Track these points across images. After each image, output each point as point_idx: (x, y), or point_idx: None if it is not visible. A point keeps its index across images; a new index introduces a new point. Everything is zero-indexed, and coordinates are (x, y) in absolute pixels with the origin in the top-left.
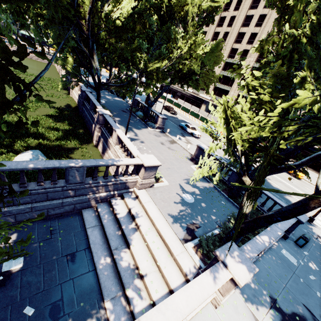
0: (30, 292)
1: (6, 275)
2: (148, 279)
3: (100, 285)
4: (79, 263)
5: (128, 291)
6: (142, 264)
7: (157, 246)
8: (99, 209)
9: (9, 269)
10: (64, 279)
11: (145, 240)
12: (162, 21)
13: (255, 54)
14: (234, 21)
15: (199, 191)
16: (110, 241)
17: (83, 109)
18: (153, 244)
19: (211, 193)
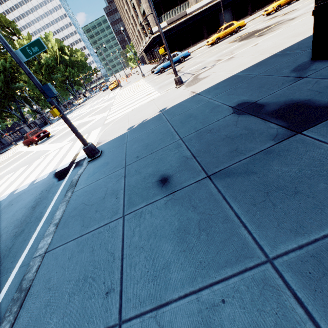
0: None
1: None
2: None
3: None
4: None
5: None
6: None
7: None
8: None
9: None
10: None
11: None
12: None
13: None
14: None
15: None
16: None
17: None
18: None
19: None
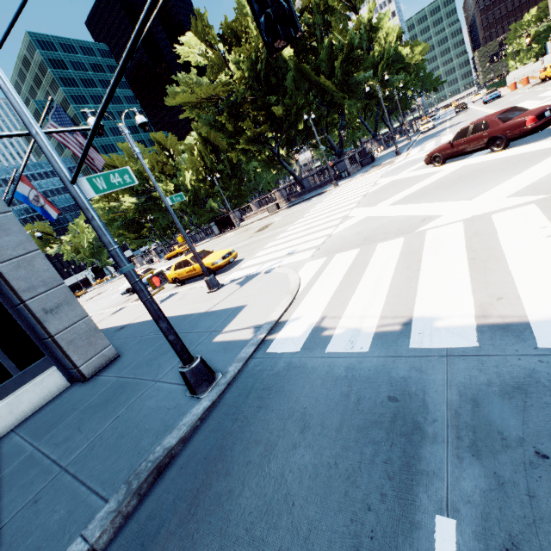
0: None
1: None
2: None
3: None
4: None
5: None
6: None
7: None
8: None
9: None
10: None
11: None
12: None
13: None
14: None
15: None
16: None
17: None
18: None
19: None
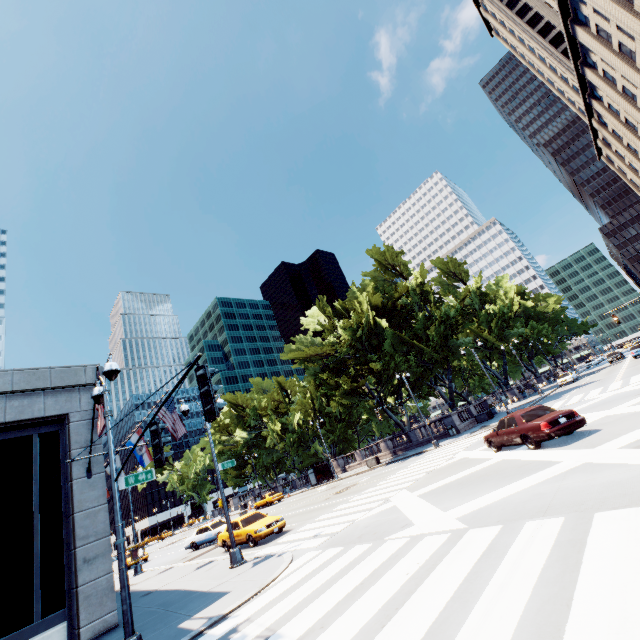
0: None
1: None
2: None
3: None
4: None
5: None
6: None
7: None
8: None
9: None
10: None
11: None
12: None
13: None
14: None
15: None
16: None
17: None
18: None
19: None
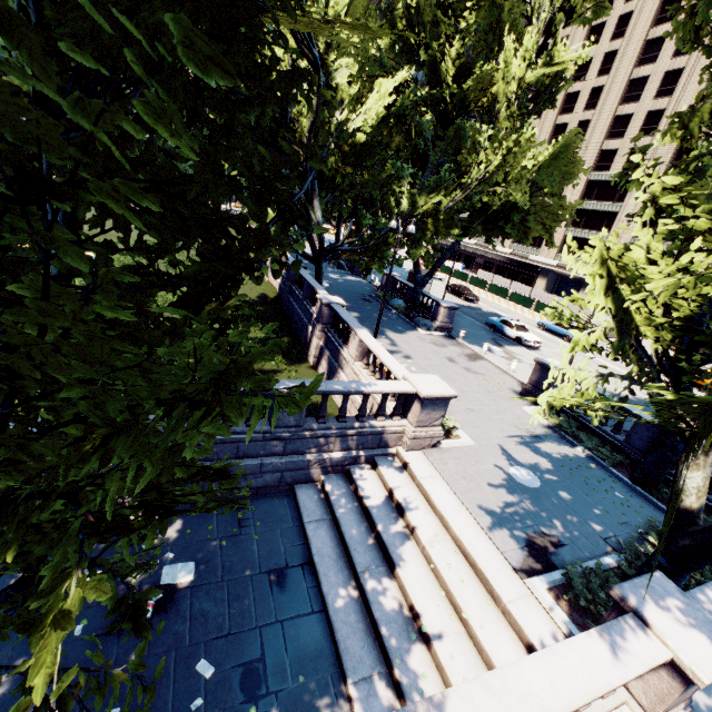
0: (206, 632)
1: (168, 592)
2: (442, 648)
3: (336, 645)
4: (293, 591)
5: (397, 667)
6: (427, 611)
7: (459, 576)
8: (327, 487)
9: (172, 582)
10: (266, 619)
11: (429, 559)
12: (443, 122)
13: (664, 155)
14: (602, 96)
15: (552, 464)
16: (353, 552)
17: (289, 300)
18: (448, 569)
19: (583, 471)
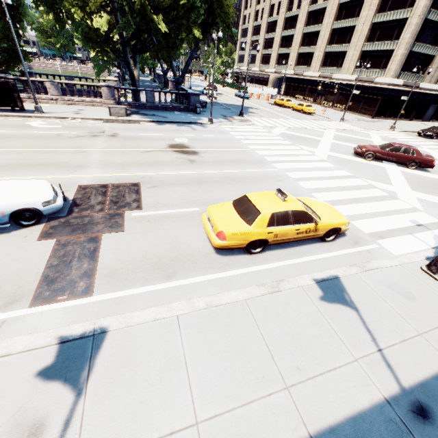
0: None
1: None
2: None
3: None
4: None
5: None
6: None
7: None
8: None
9: None
10: None
11: None
12: None
13: None
14: None
15: None
16: None
17: None
18: None
19: None
